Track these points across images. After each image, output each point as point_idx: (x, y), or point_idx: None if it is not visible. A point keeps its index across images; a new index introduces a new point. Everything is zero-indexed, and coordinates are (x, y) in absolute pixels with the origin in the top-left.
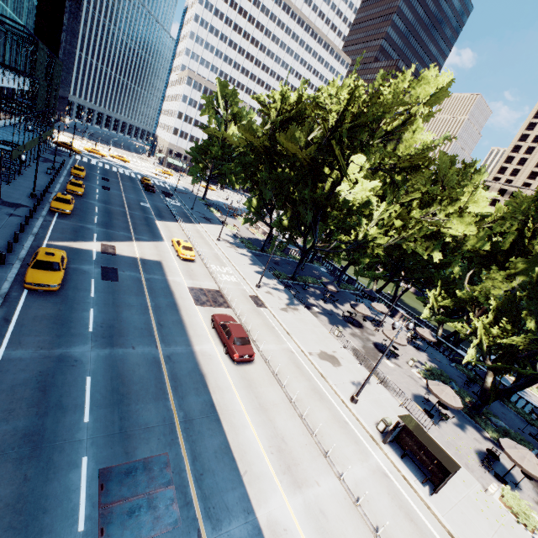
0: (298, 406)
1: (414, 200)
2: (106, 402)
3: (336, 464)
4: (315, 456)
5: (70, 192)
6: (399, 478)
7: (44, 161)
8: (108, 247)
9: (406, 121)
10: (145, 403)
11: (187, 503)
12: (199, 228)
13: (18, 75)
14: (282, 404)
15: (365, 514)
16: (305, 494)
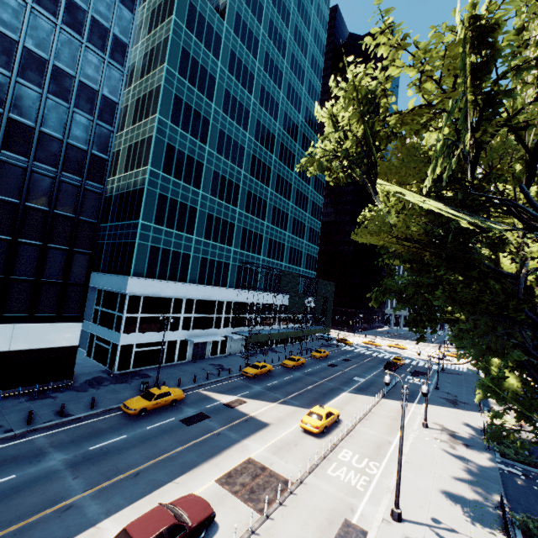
0: None
1: None
2: None
3: None
4: None
5: (282, 365)
6: None
7: (303, 350)
8: (238, 401)
9: None
10: None
11: None
12: (413, 408)
13: (254, 289)
14: None
15: None
16: None
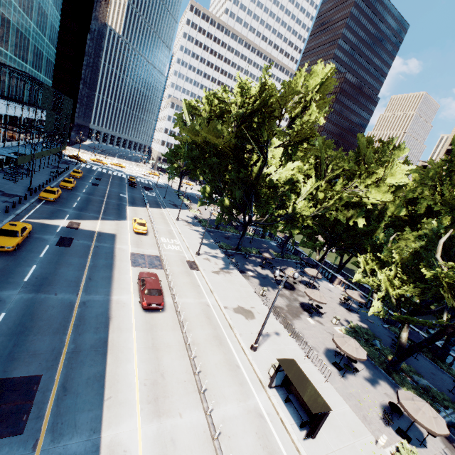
0: (192, 349)
1: (340, 177)
2: (9, 332)
3: (209, 401)
4: (189, 392)
5: (62, 187)
6: (276, 421)
7: (53, 168)
8: (74, 224)
9: (303, 107)
10: (44, 335)
11: (38, 416)
12: (164, 211)
13: (22, 105)
14: (176, 346)
15: (219, 448)
16: (162, 423)
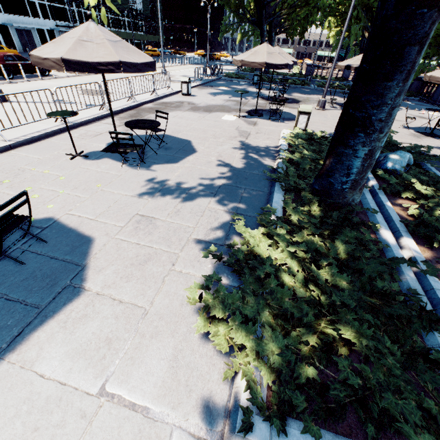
0: None
1: None
2: None
3: None
4: None
5: None
6: None
7: None
8: None
9: None
10: None
11: None
12: None
13: None
14: None
15: None
16: None
